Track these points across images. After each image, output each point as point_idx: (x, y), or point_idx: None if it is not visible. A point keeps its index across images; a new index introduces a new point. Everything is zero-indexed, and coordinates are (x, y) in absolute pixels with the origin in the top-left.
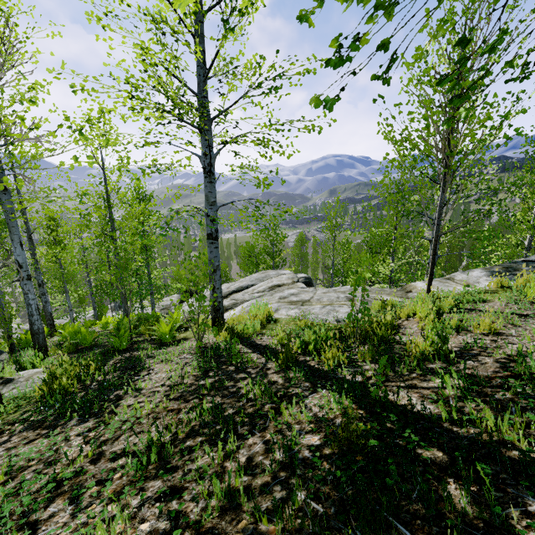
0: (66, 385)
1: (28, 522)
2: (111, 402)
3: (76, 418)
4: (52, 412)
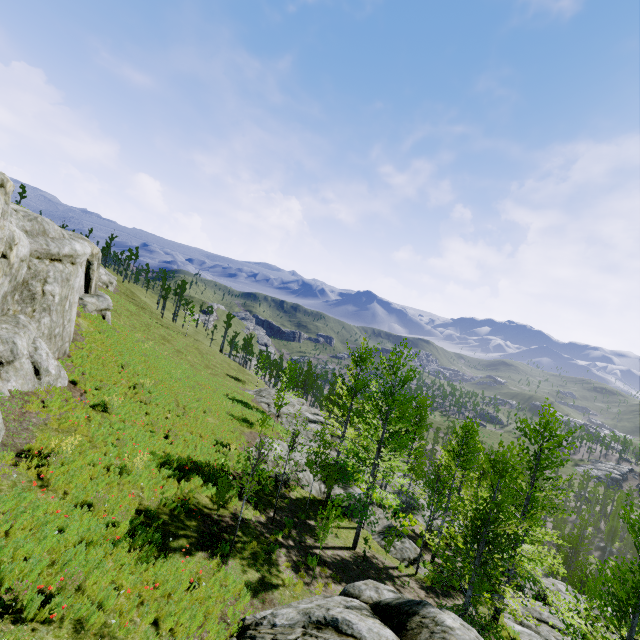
0: (429, 582)
1: (415, 596)
2: (433, 596)
3: (426, 591)
4: (423, 585)
